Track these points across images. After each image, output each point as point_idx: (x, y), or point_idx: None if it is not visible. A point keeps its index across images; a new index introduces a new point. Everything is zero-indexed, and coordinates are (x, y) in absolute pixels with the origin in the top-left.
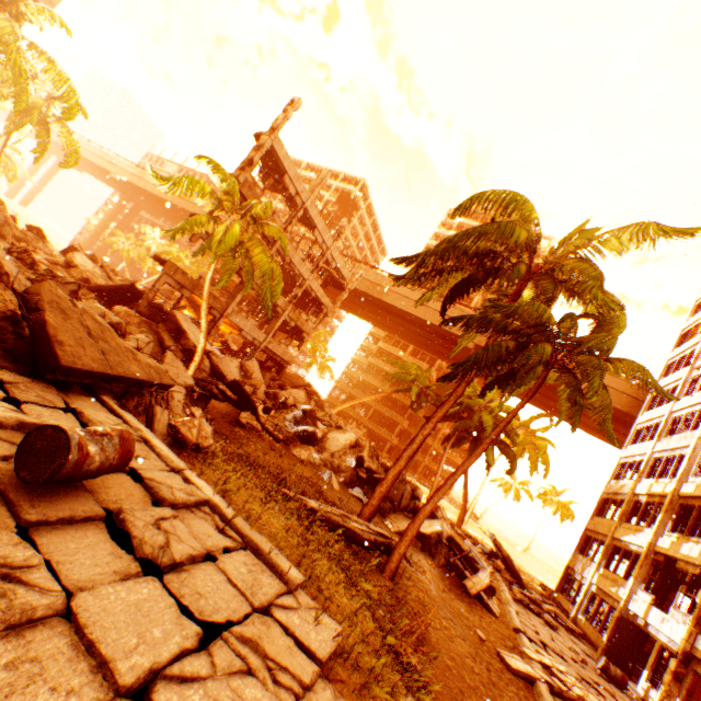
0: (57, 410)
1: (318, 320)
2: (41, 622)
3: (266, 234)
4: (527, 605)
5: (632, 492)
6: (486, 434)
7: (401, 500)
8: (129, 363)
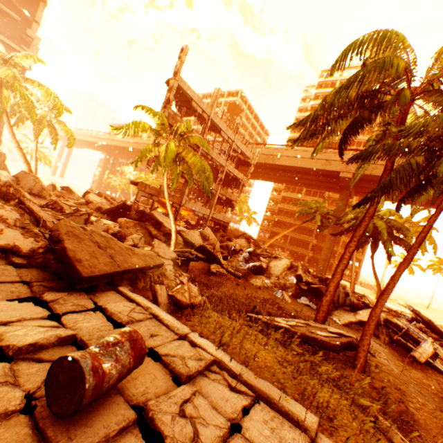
0: (88, 312)
1: (239, 190)
2: None
3: (191, 145)
4: None
5: None
6: (382, 235)
7: (338, 299)
8: (130, 258)
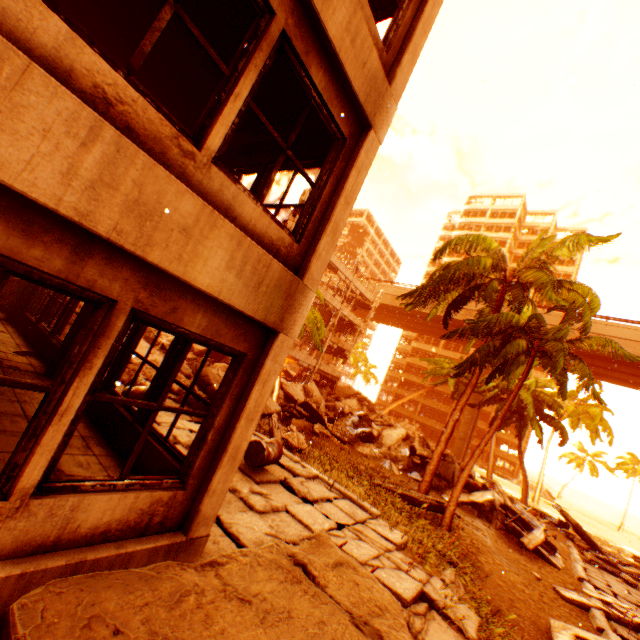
0: None
1: (354, 338)
2: (281, 512)
3: None
4: (603, 567)
5: None
6: (528, 410)
7: (453, 477)
8: None
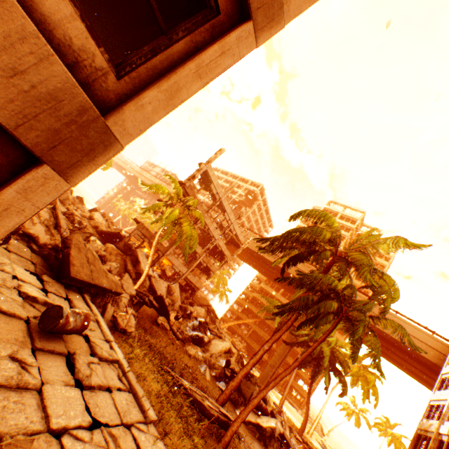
0: (62, 298)
1: (221, 264)
2: (29, 390)
3: None
4: None
5: (437, 431)
6: (325, 361)
7: (250, 397)
8: (103, 278)
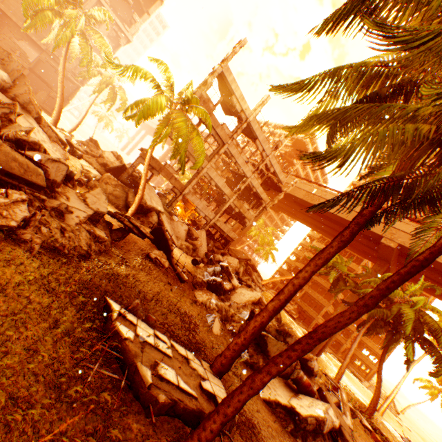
0: None
1: (257, 211)
2: None
3: (217, 139)
4: None
5: None
6: (406, 326)
7: None
8: None
